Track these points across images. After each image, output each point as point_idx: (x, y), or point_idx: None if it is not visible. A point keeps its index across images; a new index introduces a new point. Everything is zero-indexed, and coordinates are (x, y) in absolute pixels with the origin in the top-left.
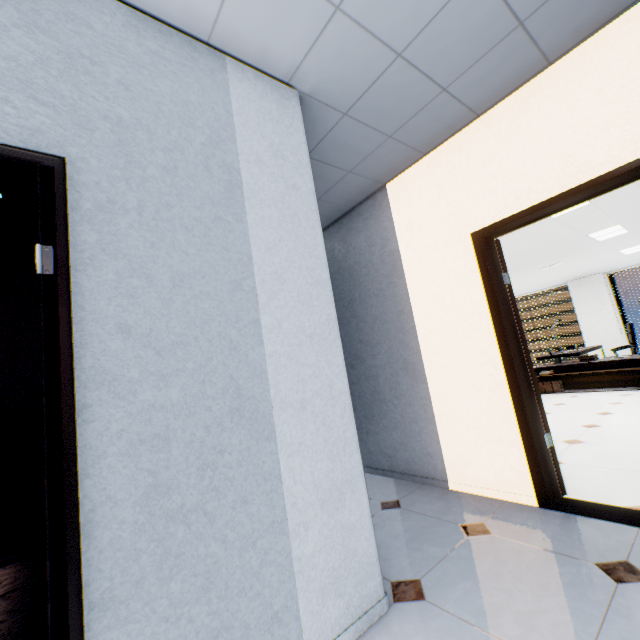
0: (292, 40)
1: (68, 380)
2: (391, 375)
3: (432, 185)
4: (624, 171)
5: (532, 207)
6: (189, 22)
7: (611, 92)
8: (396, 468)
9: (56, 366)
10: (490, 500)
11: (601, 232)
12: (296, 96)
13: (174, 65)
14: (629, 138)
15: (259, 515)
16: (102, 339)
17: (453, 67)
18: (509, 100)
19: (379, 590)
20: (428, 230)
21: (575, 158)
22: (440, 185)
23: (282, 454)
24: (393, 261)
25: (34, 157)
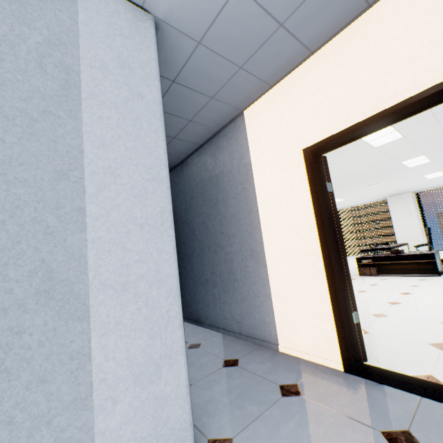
0: None
1: None
2: (242, 260)
3: (276, 111)
4: (425, 95)
5: (350, 127)
6: None
7: (418, 28)
8: (243, 331)
9: None
10: (308, 363)
11: (411, 160)
12: (151, 20)
13: None
14: (430, 67)
15: (59, 393)
16: None
17: (287, 2)
18: (336, 39)
19: None
20: (272, 147)
21: (386, 86)
22: (282, 111)
23: (95, 333)
24: (246, 171)
25: None
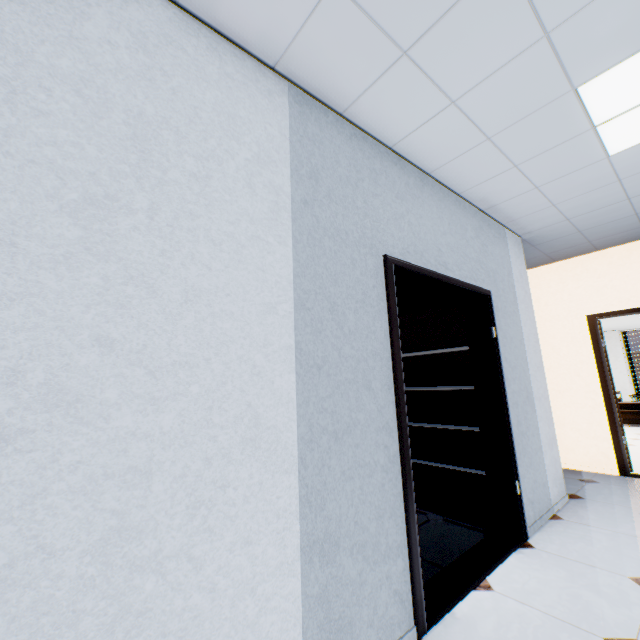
0: (538, 225)
1: (503, 377)
2: None
3: (559, 281)
4: None
5: (630, 309)
6: (503, 219)
7: None
8: None
9: (501, 372)
10: (586, 472)
11: None
12: (520, 241)
13: (497, 239)
14: None
15: (536, 442)
16: (503, 363)
17: (600, 236)
18: (619, 247)
19: (564, 491)
20: (553, 307)
21: None
22: (565, 282)
23: (537, 419)
24: None
25: (487, 292)
